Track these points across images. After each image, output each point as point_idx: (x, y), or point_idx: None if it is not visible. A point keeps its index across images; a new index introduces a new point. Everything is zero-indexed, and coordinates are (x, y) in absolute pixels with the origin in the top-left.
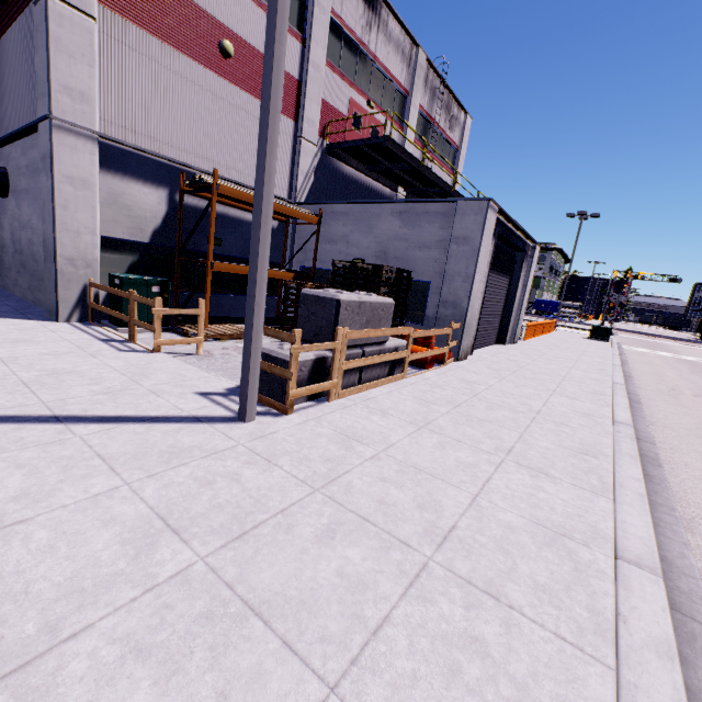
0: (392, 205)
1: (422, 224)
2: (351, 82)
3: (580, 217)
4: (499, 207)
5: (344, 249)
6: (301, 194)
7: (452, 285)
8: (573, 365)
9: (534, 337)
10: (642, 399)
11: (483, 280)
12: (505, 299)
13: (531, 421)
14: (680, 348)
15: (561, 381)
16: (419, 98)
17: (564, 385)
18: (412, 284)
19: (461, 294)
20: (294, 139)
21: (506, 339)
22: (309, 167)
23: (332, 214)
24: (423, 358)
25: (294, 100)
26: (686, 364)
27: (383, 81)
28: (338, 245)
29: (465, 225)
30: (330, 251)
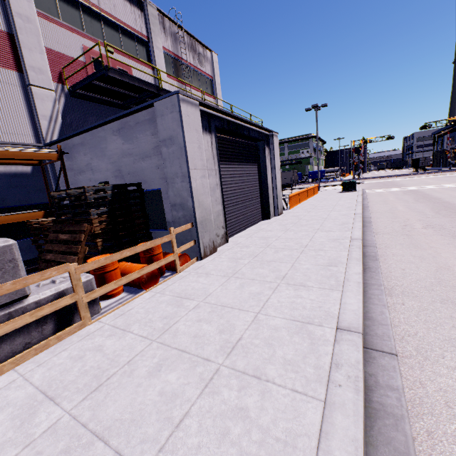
0: (111, 125)
1: (138, 135)
2: (79, 32)
3: (315, 109)
4: (199, 101)
5: (92, 176)
6: (50, 136)
7: (175, 187)
8: (320, 226)
9: (301, 202)
10: (379, 250)
11: (207, 174)
12: (258, 183)
13: (201, 392)
14: (404, 181)
15: (299, 255)
16: (160, 41)
17: (299, 261)
18: (150, 194)
19: (184, 194)
20: (24, 88)
21: (269, 214)
22: (52, 110)
23: (74, 147)
24: (137, 279)
25: (9, 51)
26: (410, 194)
27: (118, 30)
28: (86, 173)
29: (166, 125)
30: (83, 181)
